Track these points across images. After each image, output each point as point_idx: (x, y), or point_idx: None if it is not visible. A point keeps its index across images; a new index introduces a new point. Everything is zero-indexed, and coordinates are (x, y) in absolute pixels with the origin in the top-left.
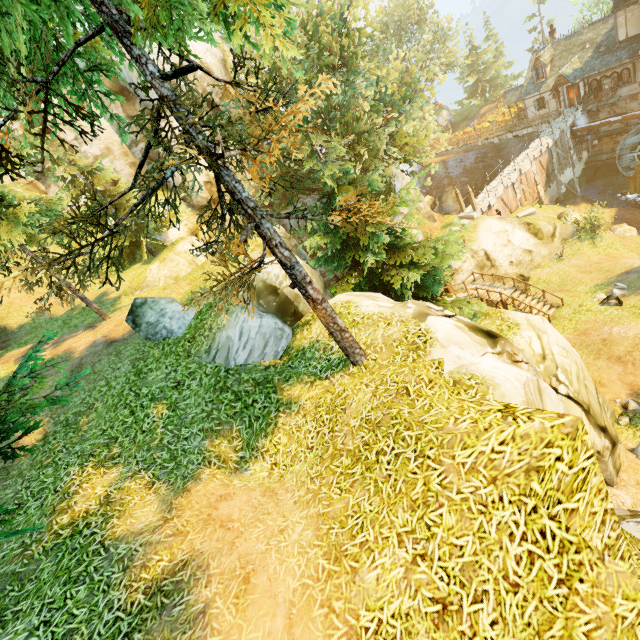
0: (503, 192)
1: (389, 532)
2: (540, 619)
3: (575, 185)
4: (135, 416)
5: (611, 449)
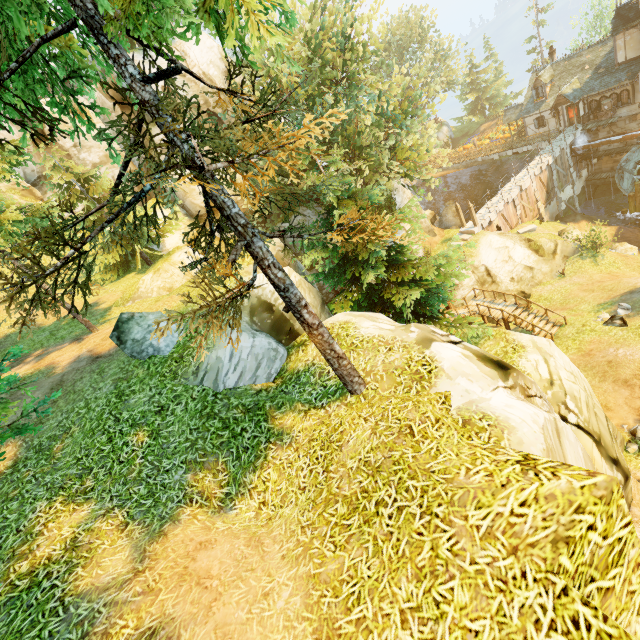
0: (504, 208)
1: (390, 608)
2: None
3: (575, 202)
4: (113, 444)
5: (624, 483)
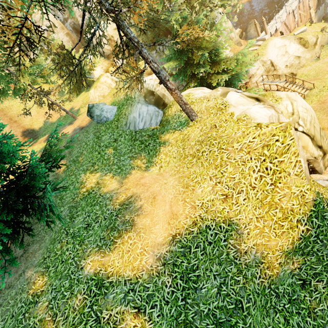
0: (286, 18)
1: (206, 177)
2: (262, 197)
3: None
4: (100, 154)
5: (322, 156)
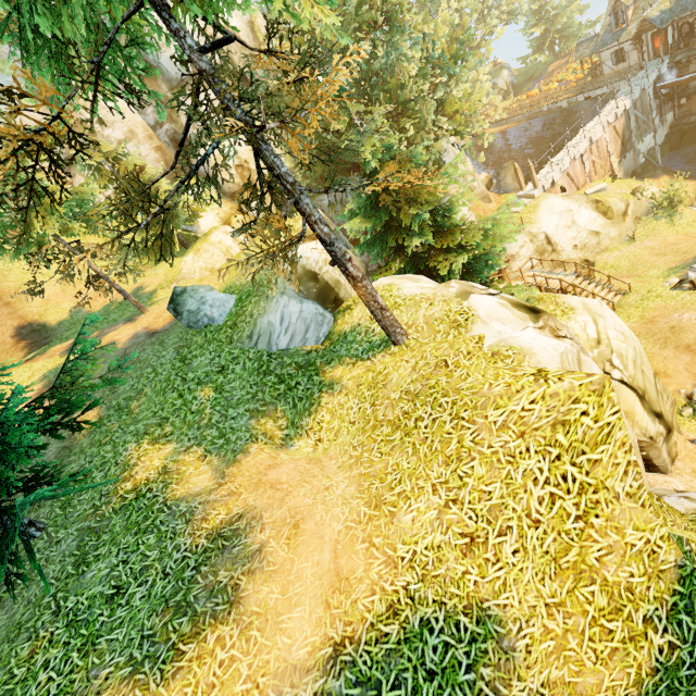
0: (569, 165)
1: (424, 483)
2: (557, 548)
3: (656, 154)
4: (183, 399)
5: (665, 435)
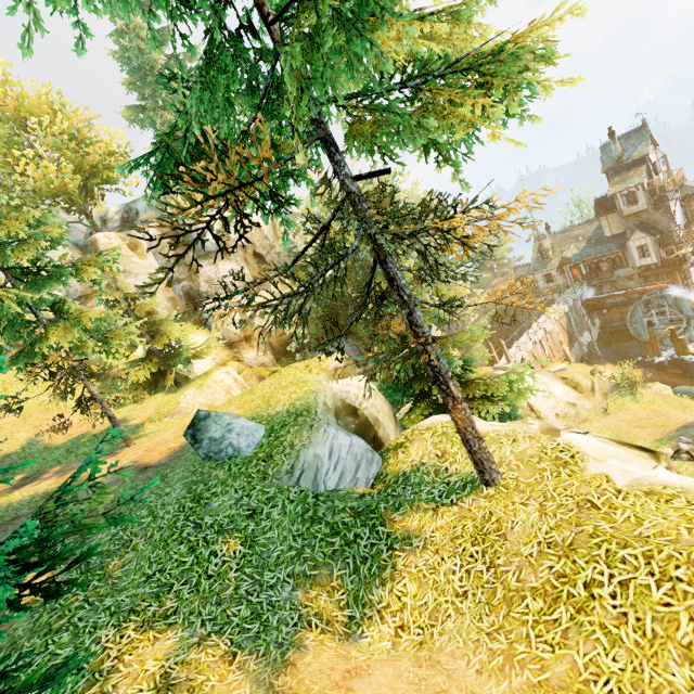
0: (532, 347)
1: None
2: None
3: (595, 347)
4: (196, 554)
5: None
